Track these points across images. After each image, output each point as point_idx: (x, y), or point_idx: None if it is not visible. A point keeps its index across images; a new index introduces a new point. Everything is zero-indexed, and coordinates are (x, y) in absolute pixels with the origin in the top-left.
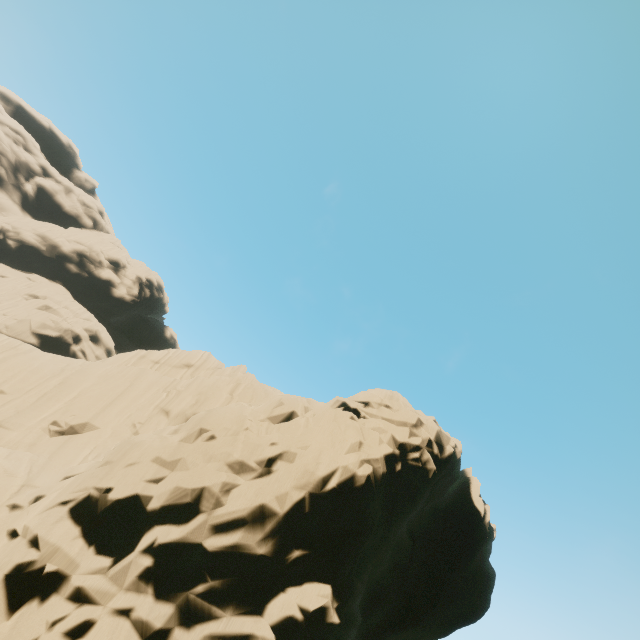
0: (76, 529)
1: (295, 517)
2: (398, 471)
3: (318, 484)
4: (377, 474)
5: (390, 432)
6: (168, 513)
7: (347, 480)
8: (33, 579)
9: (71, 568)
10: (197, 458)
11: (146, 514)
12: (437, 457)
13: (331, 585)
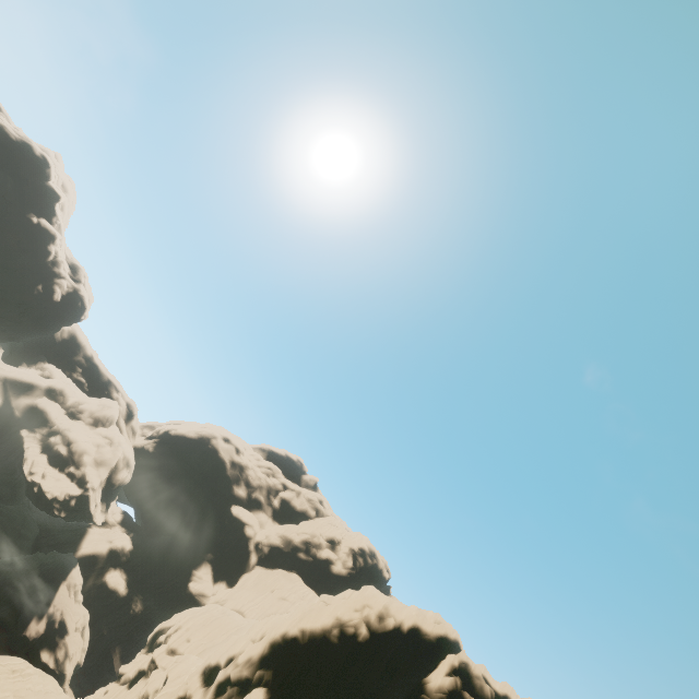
0: (201, 677)
1: (262, 655)
2: (335, 634)
3: (273, 636)
4: (305, 630)
5: (336, 609)
6: (226, 664)
7: (284, 632)
8: (184, 698)
9: (195, 692)
10: (244, 638)
11: (221, 667)
12: (373, 625)
13: (267, 688)
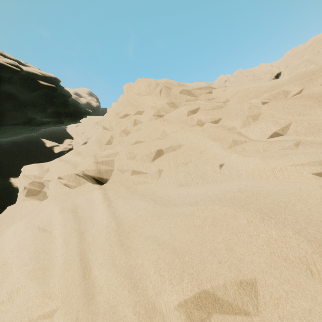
0: None
1: None
2: None
3: None
4: None
5: None
6: None
7: None
8: None
9: None
10: None
11: None
12: None
13: None
